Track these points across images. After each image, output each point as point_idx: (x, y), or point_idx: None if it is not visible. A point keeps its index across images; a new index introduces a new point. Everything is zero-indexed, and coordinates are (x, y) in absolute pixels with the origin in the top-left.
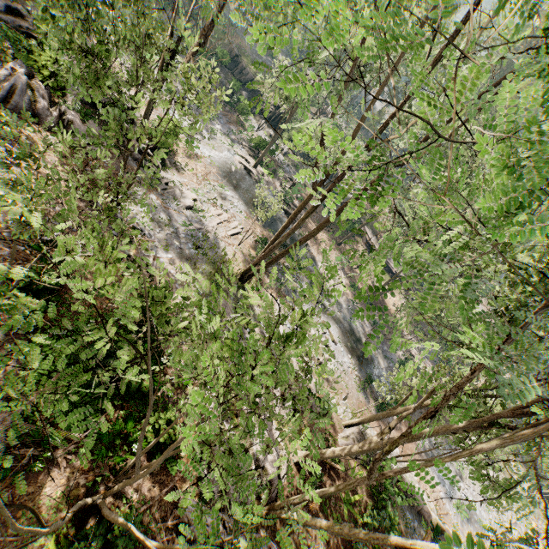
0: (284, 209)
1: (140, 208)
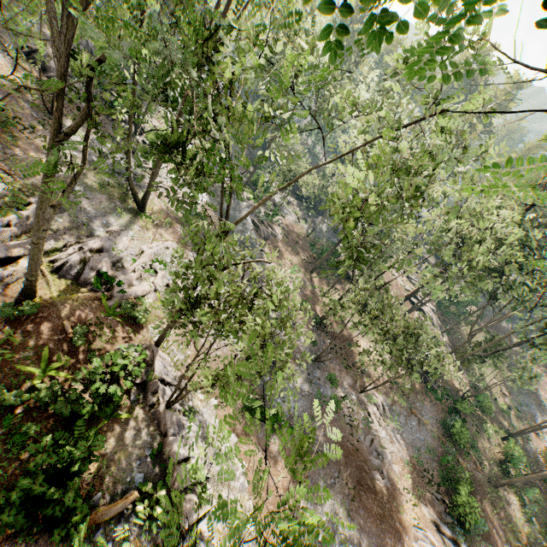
0: (254, 222)
1: (83, 133)
